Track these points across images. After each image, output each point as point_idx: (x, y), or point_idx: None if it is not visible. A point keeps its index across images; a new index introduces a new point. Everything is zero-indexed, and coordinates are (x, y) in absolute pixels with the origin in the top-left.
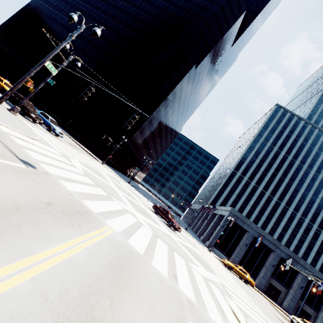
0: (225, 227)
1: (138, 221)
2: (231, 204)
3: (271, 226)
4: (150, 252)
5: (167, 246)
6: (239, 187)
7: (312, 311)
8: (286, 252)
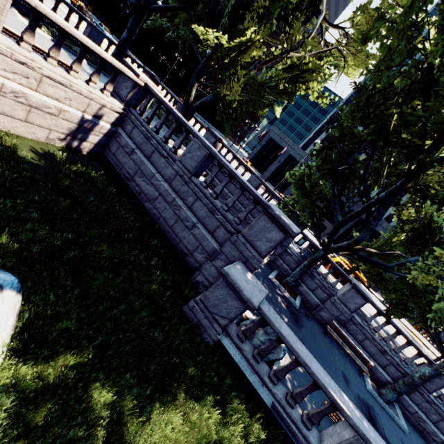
0: (263, 146)
1: None
2: None
3: None
4: None
5: None
6: None
7: (330, 225)
8: None
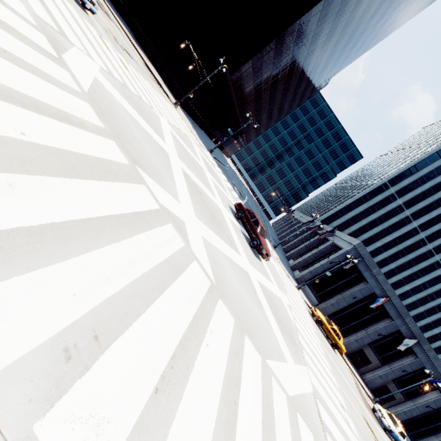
0: (334, 265)
1: (183, 249)
2: (355, 231)
3: (399, 279)
4: (158, 417)
5: (234, 319)
6: (381, 211)
7: (400, 396)
8: (411, 327)
